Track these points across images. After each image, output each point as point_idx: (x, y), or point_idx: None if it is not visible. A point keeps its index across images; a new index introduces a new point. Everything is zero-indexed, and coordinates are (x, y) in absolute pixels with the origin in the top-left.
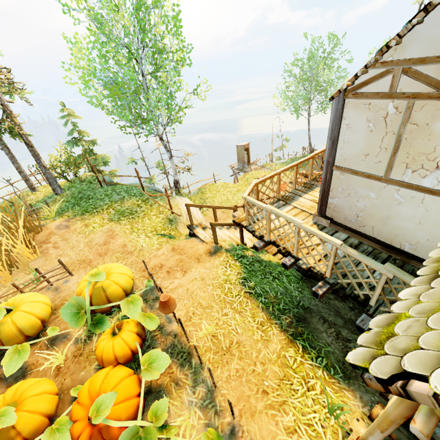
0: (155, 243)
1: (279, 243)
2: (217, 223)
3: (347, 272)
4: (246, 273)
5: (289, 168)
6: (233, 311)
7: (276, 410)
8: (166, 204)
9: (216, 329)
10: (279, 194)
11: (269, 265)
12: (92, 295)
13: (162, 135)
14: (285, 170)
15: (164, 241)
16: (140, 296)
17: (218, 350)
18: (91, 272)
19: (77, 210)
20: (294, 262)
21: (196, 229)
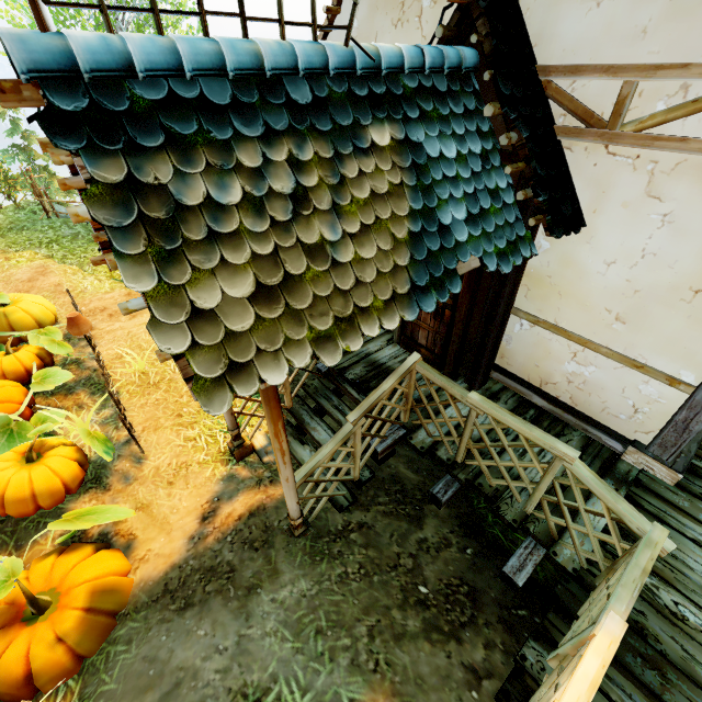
0: (105, 287)
1: None
2: None
3: None
4: None
5: None
6: None
7: (183, 427)
8: None
9: (149, 368)
10: None
11: None
12: None
13: None
14: None
15: (121, 286)
16: (63, 335)
17: (144, 384)
18: None
19: None
20: None
21: None
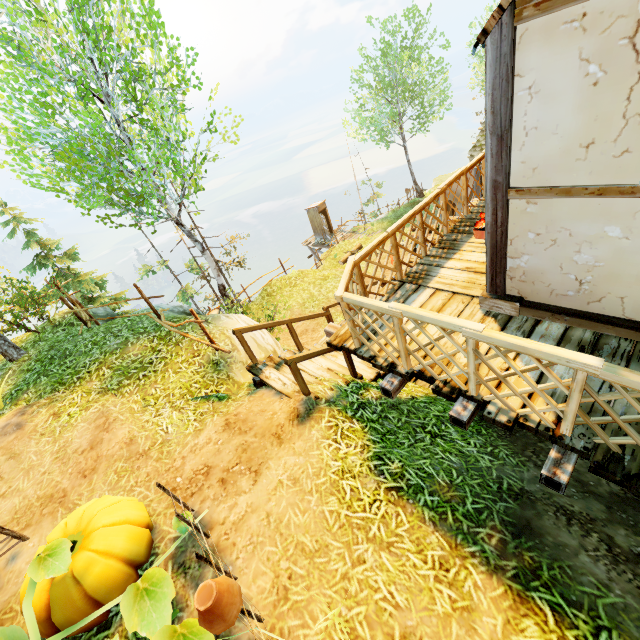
0: (190, 420)
1: (432, 373)
2: (298, 356)
3: (623, 424)
4: (378, 444)
5: (409, 219)
6: (374, 548)
7: None
8: (203, 335)
9: (347, 609)
10: (401, 273)
11: (414, 407)
12: (50, 605)
13: (179, 217)
14: (402, 224)
15: (208, 411)
16: (170, 559)
17: None
18: (49, 537)
19: (43, 385)
20: (475, 408)
21: (264, 371)
